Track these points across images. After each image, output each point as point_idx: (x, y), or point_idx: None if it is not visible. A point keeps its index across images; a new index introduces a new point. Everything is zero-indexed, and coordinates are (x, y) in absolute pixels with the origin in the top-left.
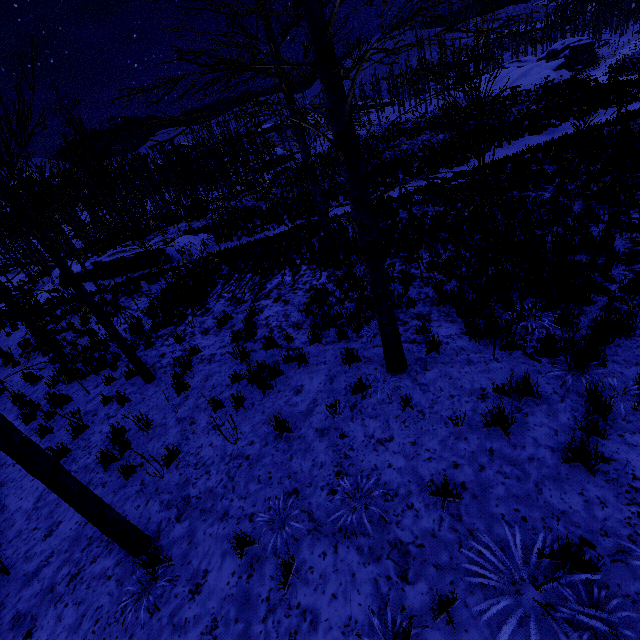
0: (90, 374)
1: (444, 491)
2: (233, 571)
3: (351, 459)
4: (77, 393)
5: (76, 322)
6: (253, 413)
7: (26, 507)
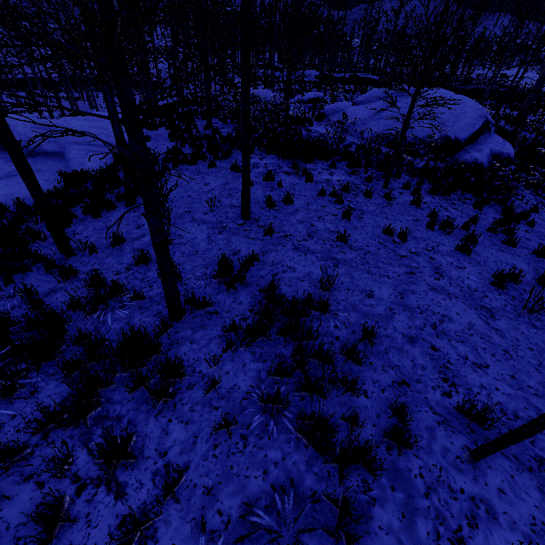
0: None
1: None
2: None
3: None
4: None
5: None
6: None
7: None
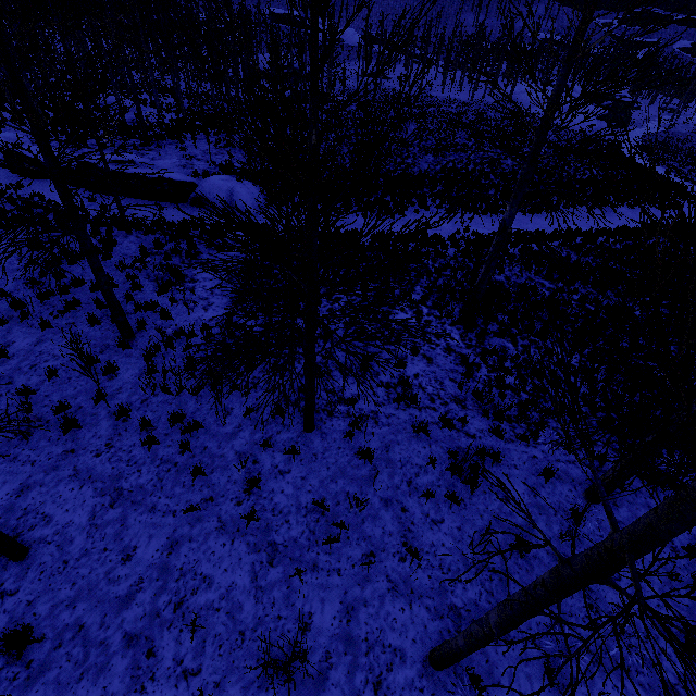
0: (203, 388)
1: (694, 646)
2: (547, 695)
3: (595, 593)
4: (201, 416)
5: (113, 276)
6: (470, 514)
7: (243, 584)
